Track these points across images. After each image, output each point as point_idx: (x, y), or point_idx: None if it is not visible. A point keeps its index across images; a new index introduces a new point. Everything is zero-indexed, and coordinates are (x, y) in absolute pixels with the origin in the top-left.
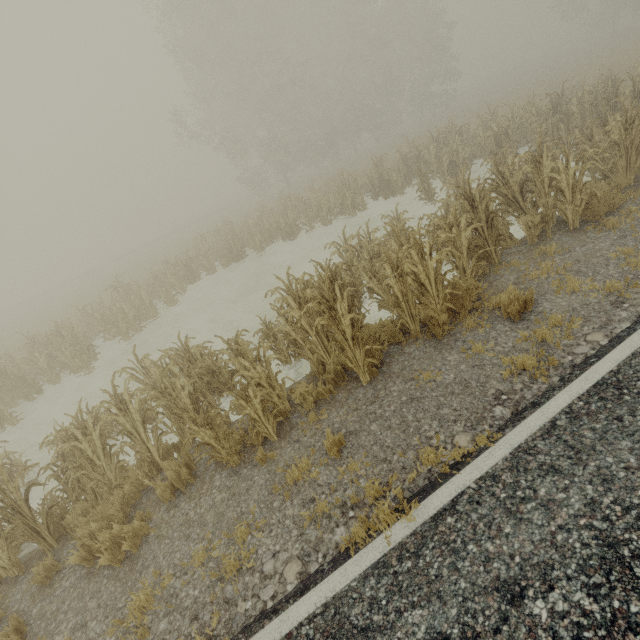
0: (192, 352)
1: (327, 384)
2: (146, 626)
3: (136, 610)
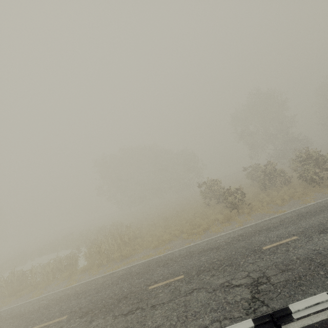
0: None
1: None
2: None
3: None
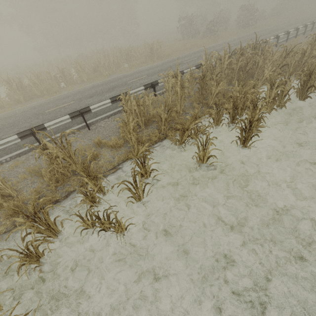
0: None
1: (14, 101)
2: None
3: None
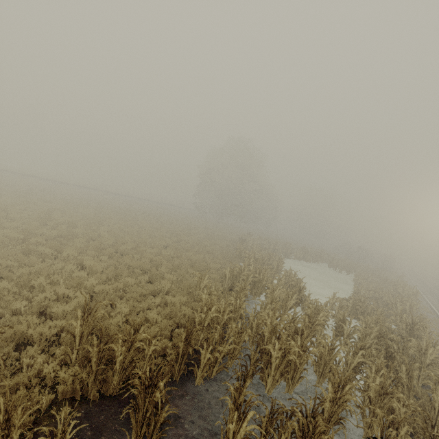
0: (375, 290)
1: None
2: (438, 329)
3: (434, 328)
